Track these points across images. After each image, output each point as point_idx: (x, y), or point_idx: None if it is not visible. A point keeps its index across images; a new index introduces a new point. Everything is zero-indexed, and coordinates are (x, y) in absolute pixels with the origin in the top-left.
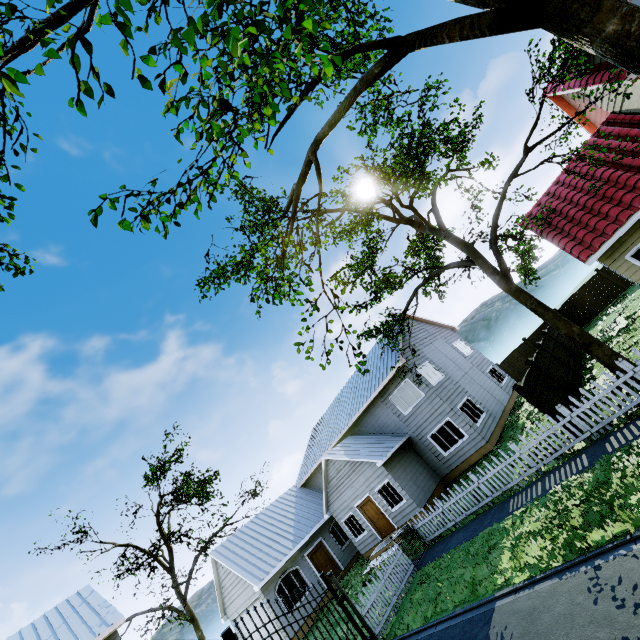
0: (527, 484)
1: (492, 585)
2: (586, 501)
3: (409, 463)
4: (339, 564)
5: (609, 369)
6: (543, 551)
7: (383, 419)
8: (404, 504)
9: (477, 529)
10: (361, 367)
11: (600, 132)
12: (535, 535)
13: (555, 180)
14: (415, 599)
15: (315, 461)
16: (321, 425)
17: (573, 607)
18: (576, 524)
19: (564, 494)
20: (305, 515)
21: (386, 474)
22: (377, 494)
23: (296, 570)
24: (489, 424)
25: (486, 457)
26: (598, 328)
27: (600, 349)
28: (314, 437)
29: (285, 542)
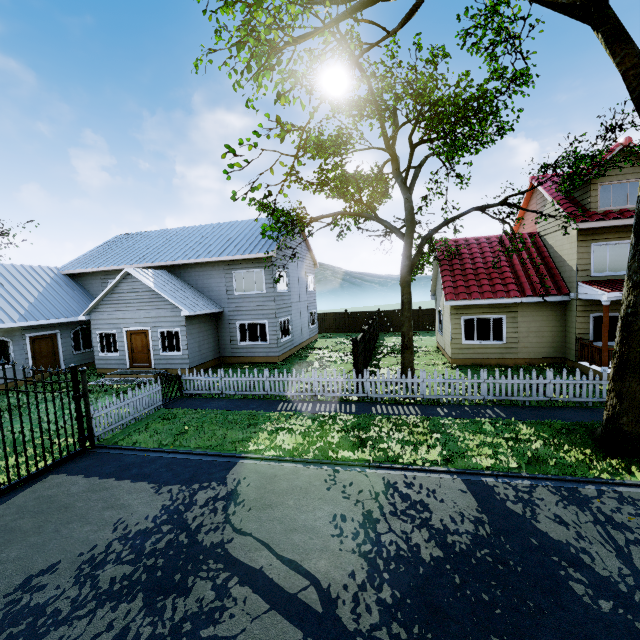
0: (300, 400)
1: (242, 448)
2: (346, 432)
3: (206, 330)
4: (62, 362)
5: (402, 369)
6: (297, 445)
7: (212, 282)
8: (178, 355)
9: (241, 407)
10: (224, 226)
11: (534, 237)
12: (297, 433)
13: (478, 237)
14: (154, 427)
15: (106, 264)
16: (135, 239)
17: (310, 486)
18: (333, 441)
19: (331, 420)
20: (54, 302)
21: (182, 325)
22: (158, 334)
23: (5, 342)
24: (287, 346)
25: (268, 364)
26: (393, 340)
27: (410, 355)
28: (118, 243)
29: (10, 311)
